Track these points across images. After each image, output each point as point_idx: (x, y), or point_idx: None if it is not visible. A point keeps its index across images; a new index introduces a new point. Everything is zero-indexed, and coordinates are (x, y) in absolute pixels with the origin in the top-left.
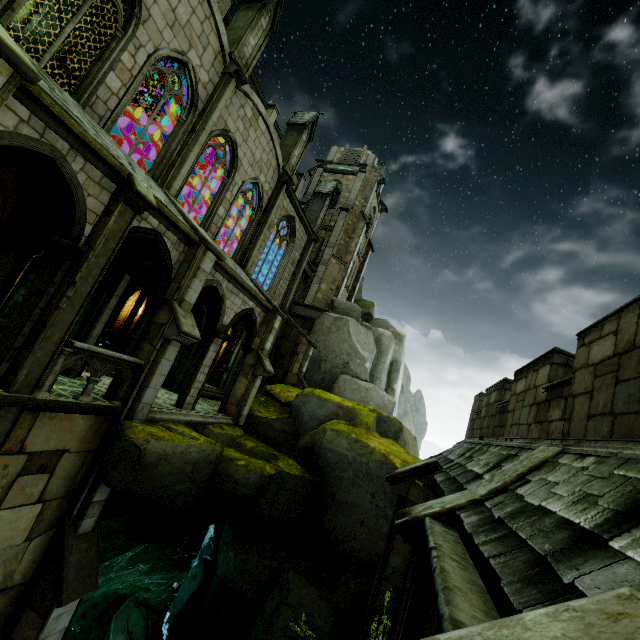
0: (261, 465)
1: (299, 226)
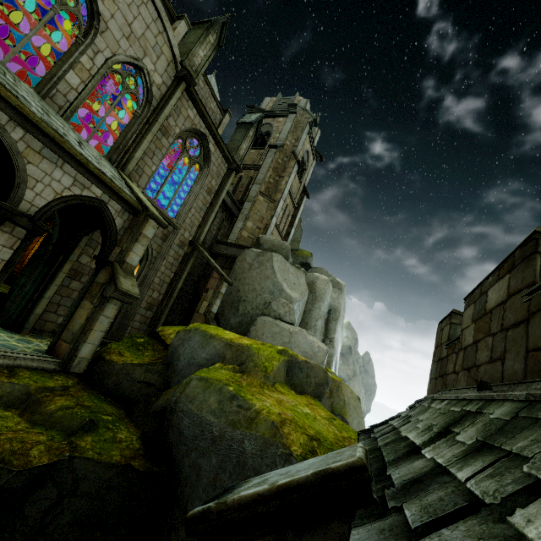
0: (18, 446)
1: (215, 149)
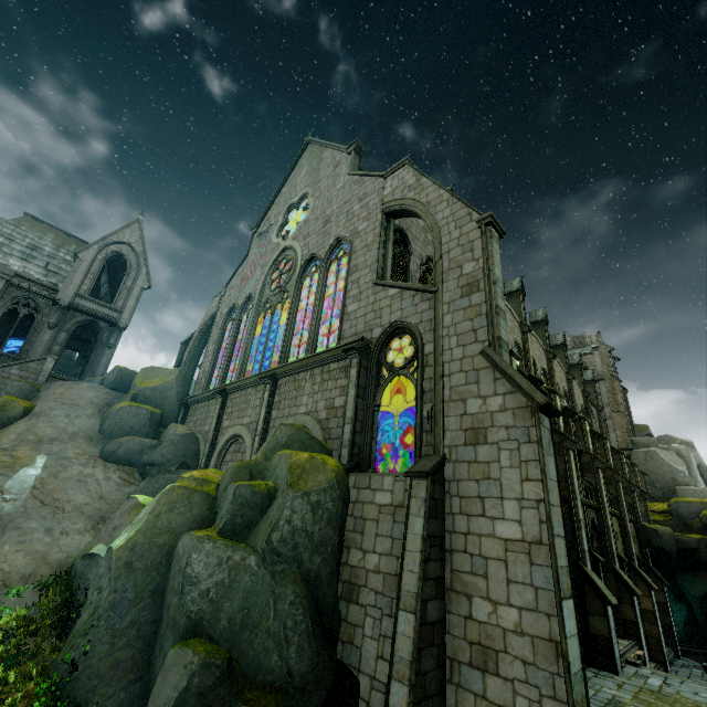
0: (690, 535)
1: (592, 407)
